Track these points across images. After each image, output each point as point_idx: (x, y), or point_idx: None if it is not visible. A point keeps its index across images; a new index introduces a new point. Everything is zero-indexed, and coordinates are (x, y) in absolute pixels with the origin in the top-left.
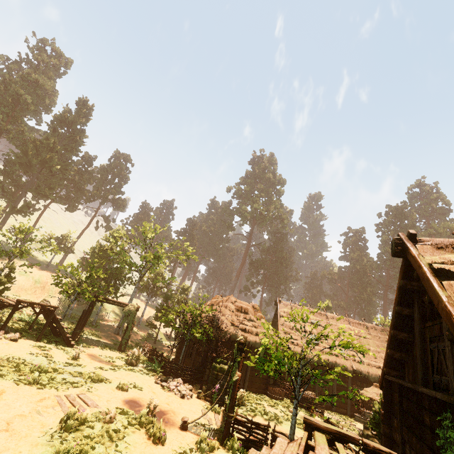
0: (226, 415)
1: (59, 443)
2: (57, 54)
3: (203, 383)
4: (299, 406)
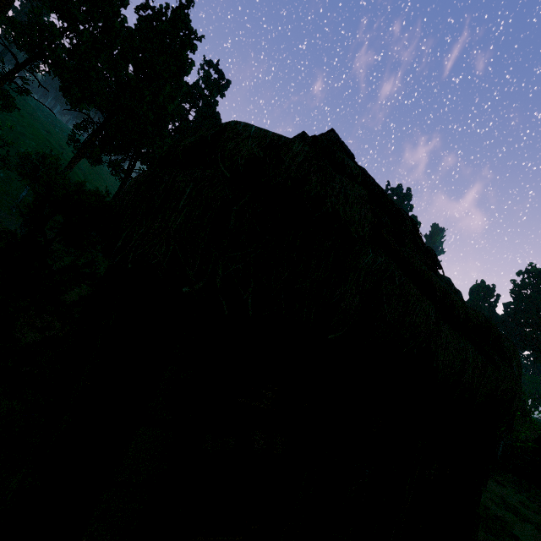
0: None
1: None
2: (219, 76)
3: None
4: None
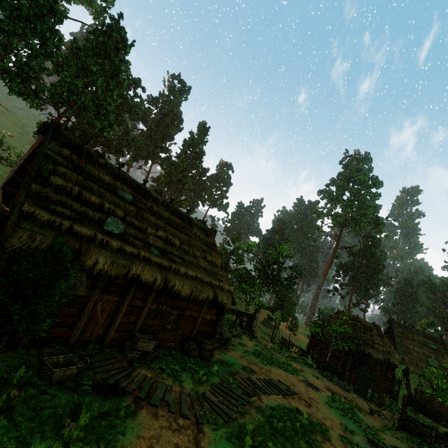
0: (399, 413)
1: (337, 410)
2: (181, 85)
3: (345, 380)
4: (423, 414)
